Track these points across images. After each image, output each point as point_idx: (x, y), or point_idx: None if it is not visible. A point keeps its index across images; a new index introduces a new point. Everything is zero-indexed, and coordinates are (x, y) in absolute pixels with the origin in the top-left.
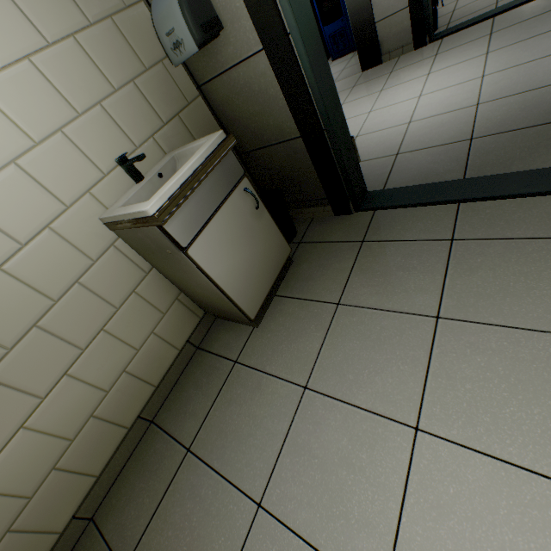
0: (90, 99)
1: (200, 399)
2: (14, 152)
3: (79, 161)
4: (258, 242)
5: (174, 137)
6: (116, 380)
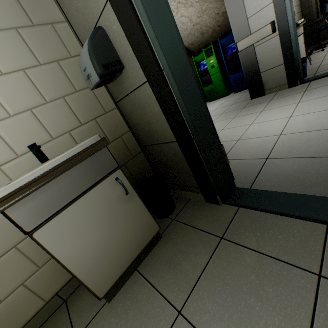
0: (24, 106)
1: None
2: None
3: None
4: (123, 222)
5: (88, 133)
6: None
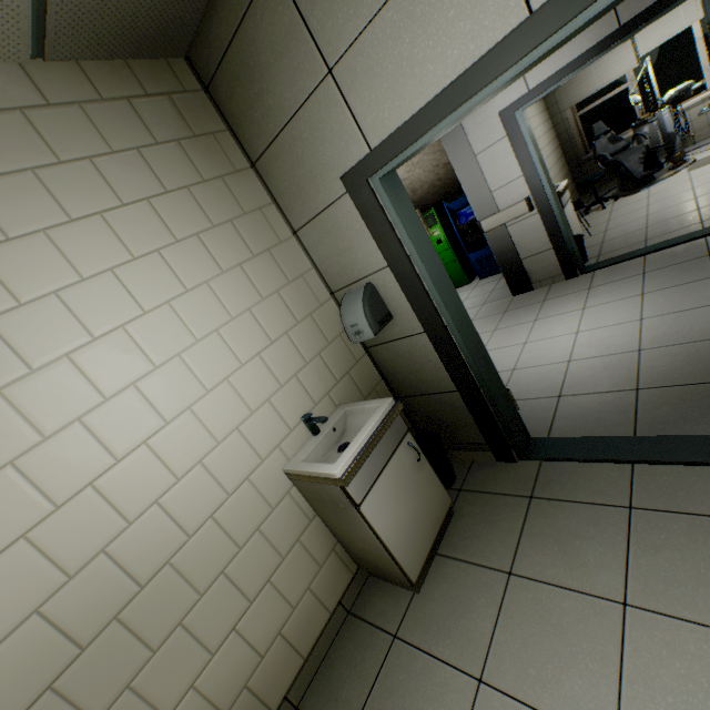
0: (290, 373)
1: (354, 682)
2: (239, 421)
3: (276, 421)
4: (419, 493)
5: (344, 391)
6: (271, 643)
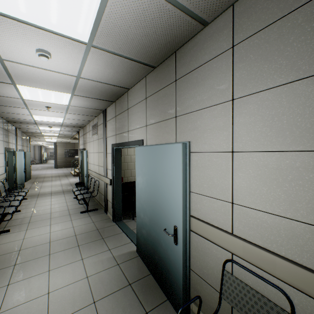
0: None
1: None
2: None
3: None
4: None
5: None
6: None
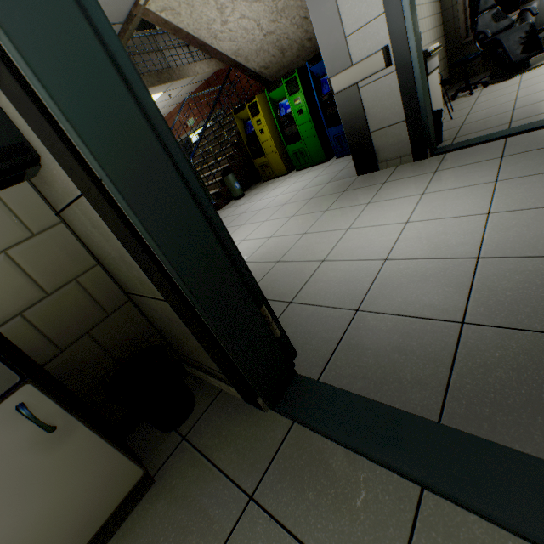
0: None
1: None
2: None
3: None
4: (44, 490)
5: None
6: None
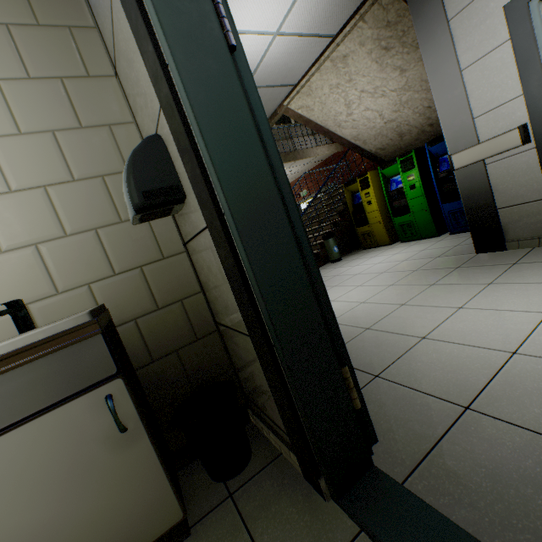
0: (27, 239)
1: None
2: None
3: None
4: (99, 490)
5: (122, 288)
6: None
